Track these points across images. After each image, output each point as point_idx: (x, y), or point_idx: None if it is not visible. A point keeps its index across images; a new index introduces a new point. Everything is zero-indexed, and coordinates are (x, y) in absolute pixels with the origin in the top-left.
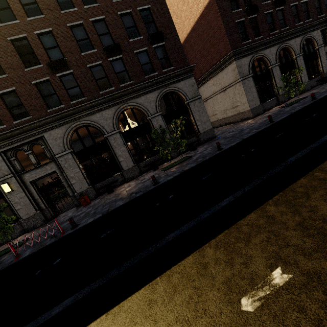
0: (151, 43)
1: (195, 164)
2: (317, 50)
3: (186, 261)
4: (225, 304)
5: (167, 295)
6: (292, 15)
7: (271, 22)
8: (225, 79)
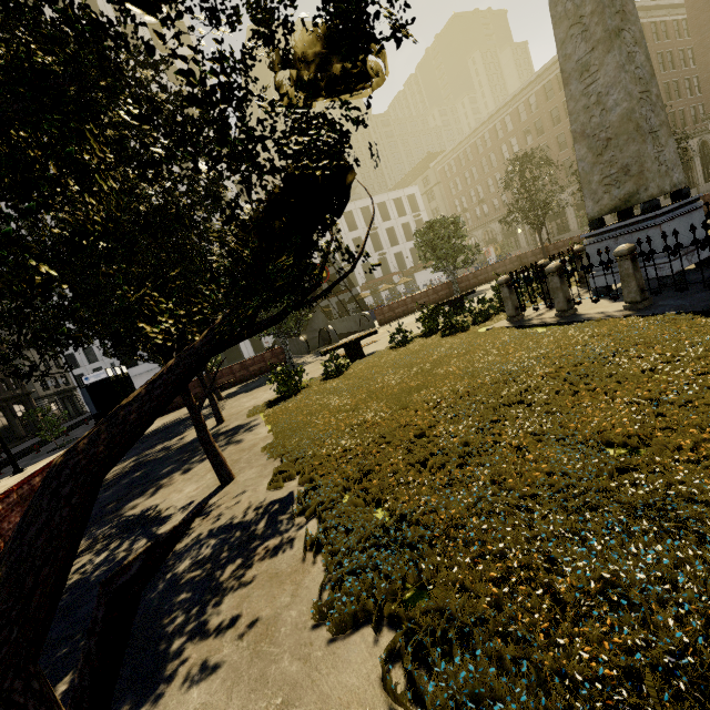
0: None
1: None
2: None
3: None
4: None
5: None
6: None
7: None
8: None
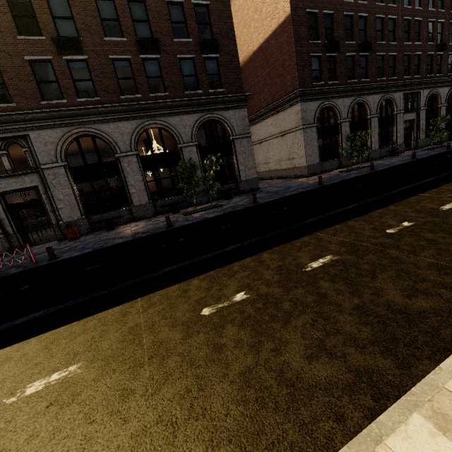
0: (201, 51)
1: (222, 213)
2: (395, 116)
3: (171, 288)
4: (189, 311)
5: (143, 308)
6: (376, 66)
7: (351, 67)
8: (286, 122)
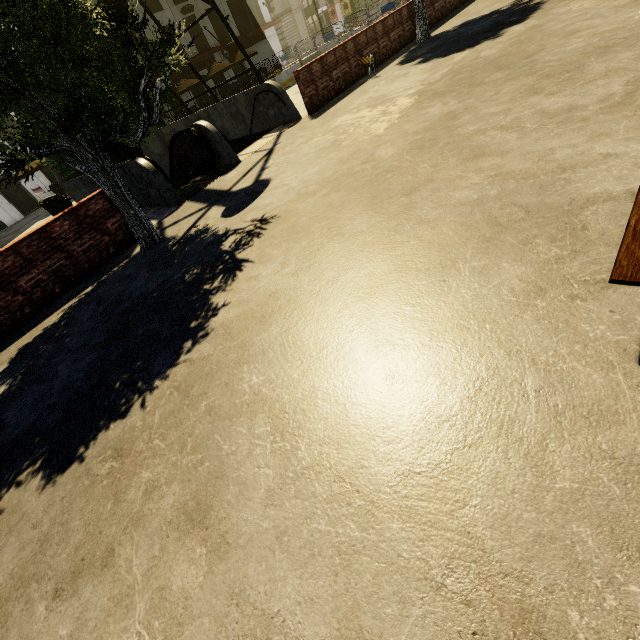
0: None
1: None
2: None
3: None
4: None
5: None
6: None
7: None
8: None
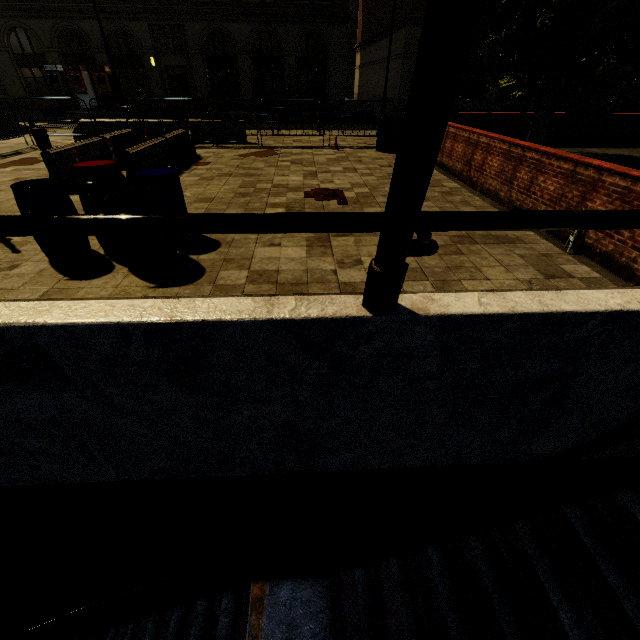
0: None
1: None
2: None
3: None
4: None
5: None
6: None
7: None
8: (399, 44)
